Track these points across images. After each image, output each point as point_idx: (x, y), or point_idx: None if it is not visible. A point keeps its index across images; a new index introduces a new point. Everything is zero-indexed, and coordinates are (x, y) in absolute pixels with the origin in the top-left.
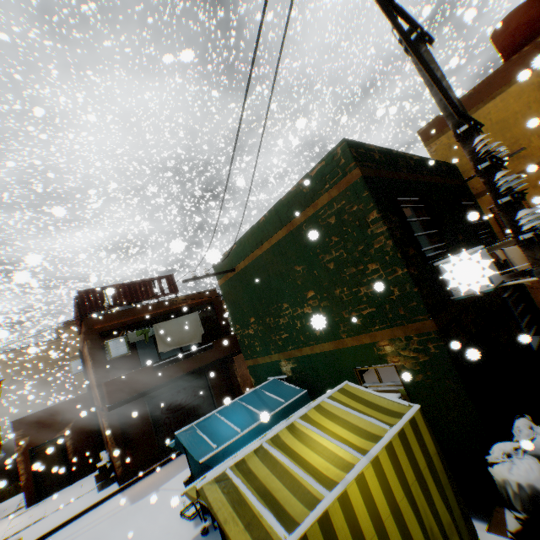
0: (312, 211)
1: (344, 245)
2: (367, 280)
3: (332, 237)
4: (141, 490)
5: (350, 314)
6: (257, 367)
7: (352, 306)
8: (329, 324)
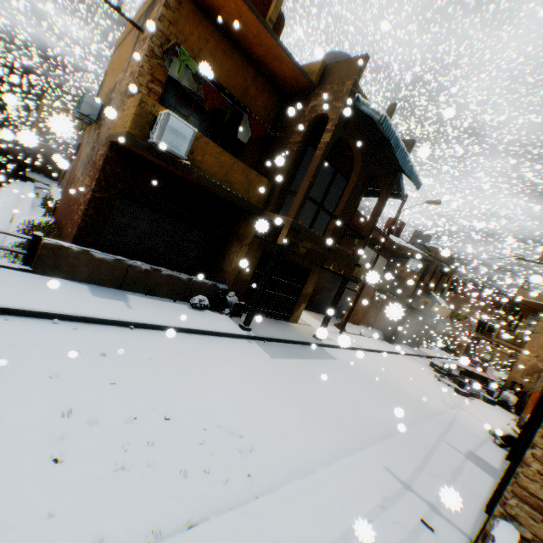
0: None
1: None
2: None
3: None
4: None
5: None
6: None
7: None
8: None
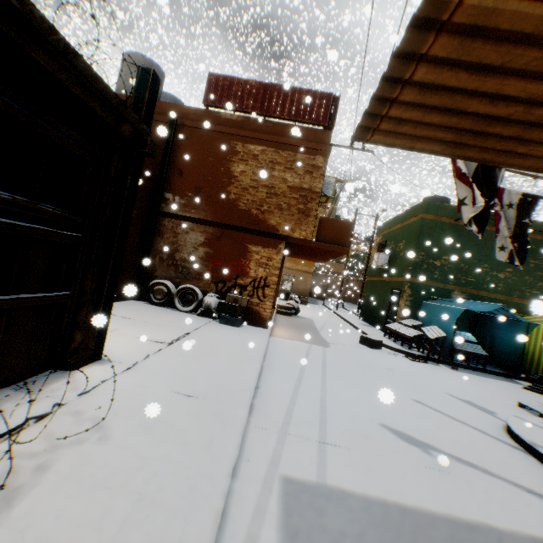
0: (538, 238)
1: (542, 262)
2: (542, 281)
3: (540, 255)
4: (307, 340)
5: (524, 289)
6: (424, 286)
7: (527, 287)
8: (509, 288)
